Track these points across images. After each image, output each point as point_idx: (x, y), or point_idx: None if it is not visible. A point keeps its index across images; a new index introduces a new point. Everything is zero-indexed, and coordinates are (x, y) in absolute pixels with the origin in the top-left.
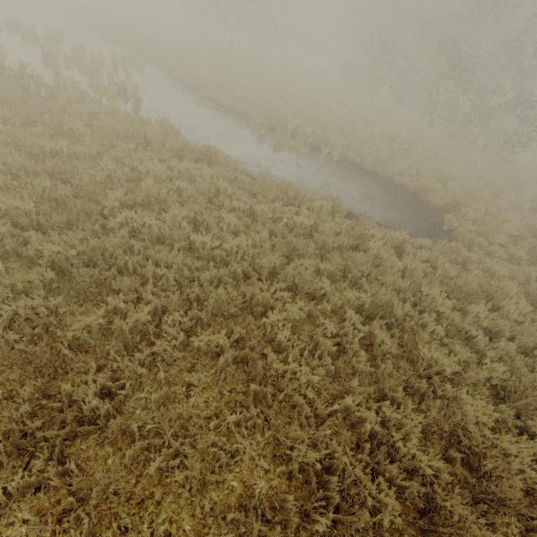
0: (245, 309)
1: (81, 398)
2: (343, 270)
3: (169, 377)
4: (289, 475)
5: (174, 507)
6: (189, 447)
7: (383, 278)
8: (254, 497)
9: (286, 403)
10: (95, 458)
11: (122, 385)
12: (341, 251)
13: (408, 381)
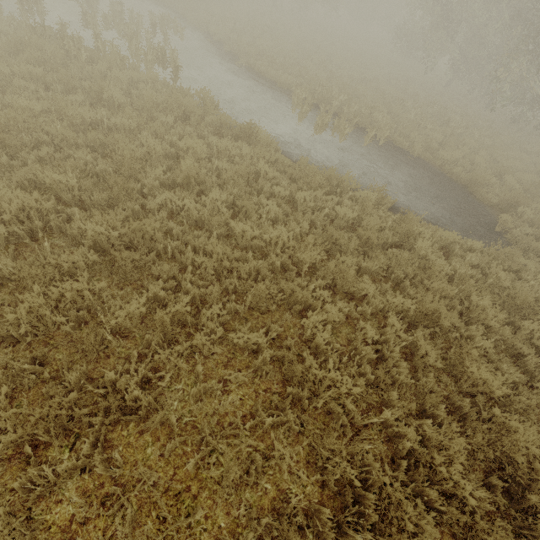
0: (282, 304)
1: (124, 386)
2: (385, 269)
3: (205, 371)
4: (322, 483)
5: (210, 503)
6: (224, 444)
7: (430, 283)
8: (287, 501)
9: (321, 408)
10: (135, 446)
11: (161, 375)
12: (384, 248)
13: (448, 397)
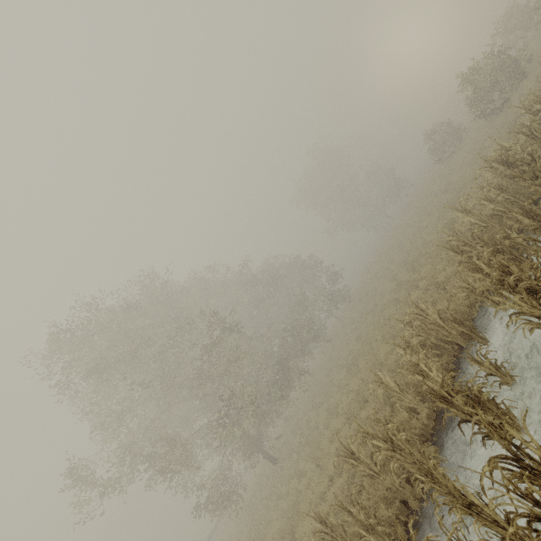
0: None
1: None
2: None
3: None
4: None
5: None
6: None
7: None
8: None
9: None
10: None
11: None
12: None
13: None
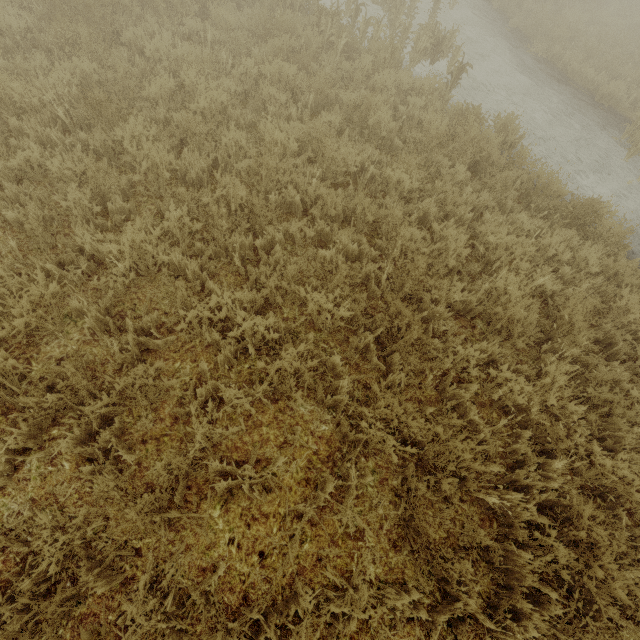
0: None
1: None
2: None
3: None
4: None
5: None
6: None
7: None
8: None
9: None
10: None
11: None
12: None
13: None
